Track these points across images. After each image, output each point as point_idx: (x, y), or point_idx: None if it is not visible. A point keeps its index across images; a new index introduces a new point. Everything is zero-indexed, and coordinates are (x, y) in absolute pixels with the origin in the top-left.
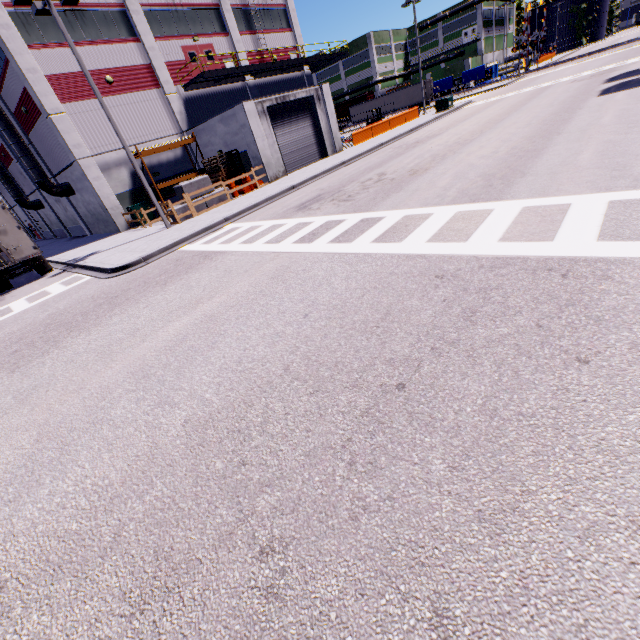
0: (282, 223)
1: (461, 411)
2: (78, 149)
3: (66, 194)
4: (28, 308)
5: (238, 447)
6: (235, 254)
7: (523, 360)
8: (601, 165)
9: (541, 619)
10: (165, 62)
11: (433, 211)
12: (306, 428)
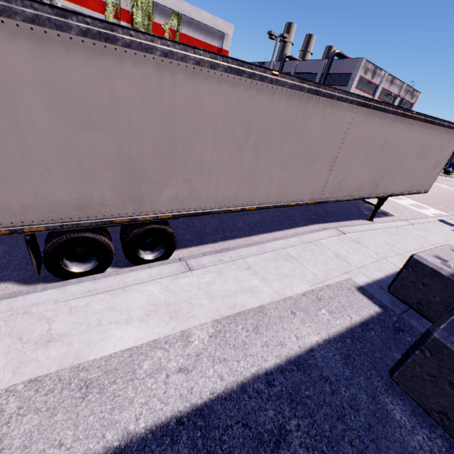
0: None
1: None
2: None
3: None
4: None
5: None
6: None
7: None
8: None
9: None
10: None
11: None
12: None
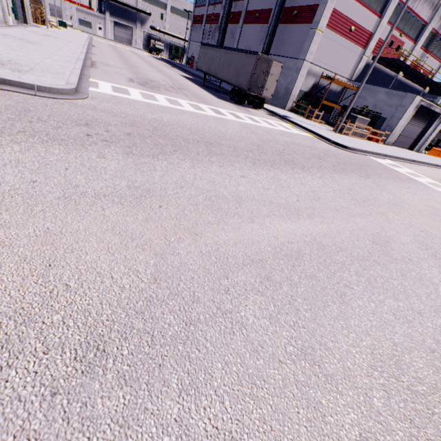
0: None
1: None
2: (310, 55)
3: None
4: (291, 132)
5: None
6: (434, 188)
7: None
8: None
9: None
10: (378, 37)
11: None
12: None
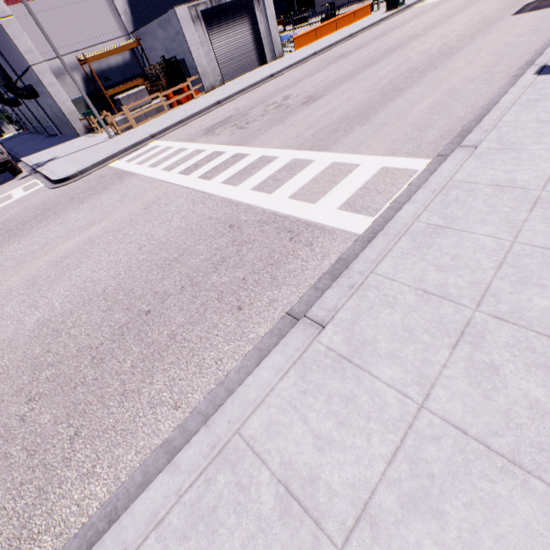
0: (186, 147)
1: (161, 333)
2: (30, 55)
3: (31, 97)
4: None
5: (52, 341)
6: (138, 178)
7: (215, 303)
8: (418, 121)
9: (109, 439)
10: None
11: (280, 155)
12: (88, 333)
